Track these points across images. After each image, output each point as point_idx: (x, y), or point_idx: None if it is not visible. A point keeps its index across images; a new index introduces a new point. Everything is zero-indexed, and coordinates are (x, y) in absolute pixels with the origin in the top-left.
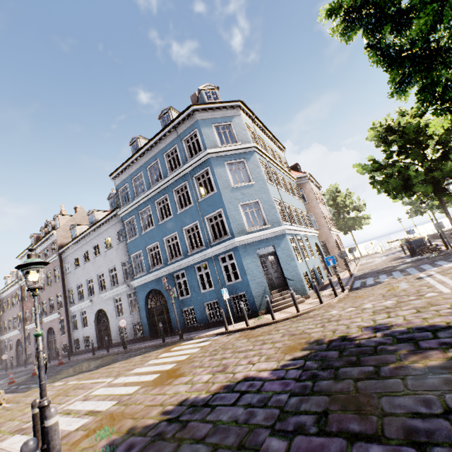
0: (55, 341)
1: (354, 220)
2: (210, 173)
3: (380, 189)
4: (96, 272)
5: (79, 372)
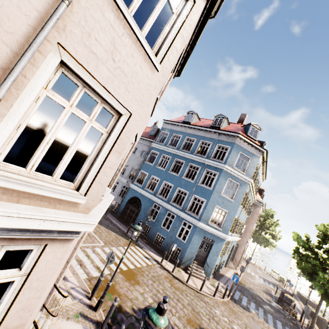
0: None
1: (265, 241)
2: (216, 176)
3: (295, 258)
4: None
5: None
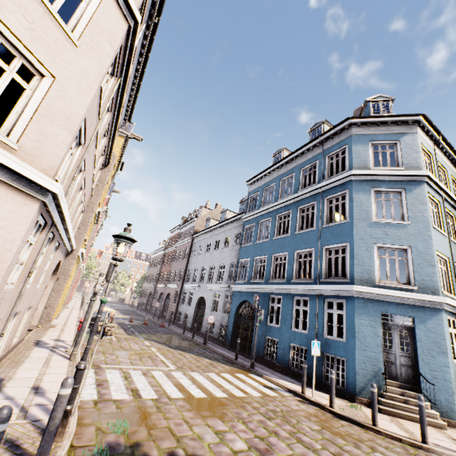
0: (168, 305)
1: None
2: (346, 197)
3: None
4: (210, 263)
5: (164, 342)
